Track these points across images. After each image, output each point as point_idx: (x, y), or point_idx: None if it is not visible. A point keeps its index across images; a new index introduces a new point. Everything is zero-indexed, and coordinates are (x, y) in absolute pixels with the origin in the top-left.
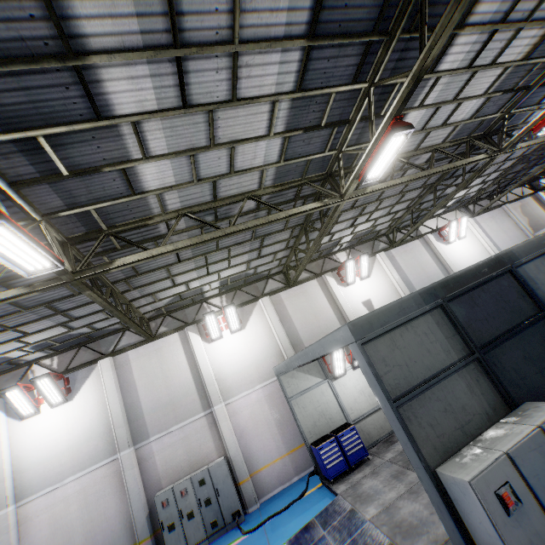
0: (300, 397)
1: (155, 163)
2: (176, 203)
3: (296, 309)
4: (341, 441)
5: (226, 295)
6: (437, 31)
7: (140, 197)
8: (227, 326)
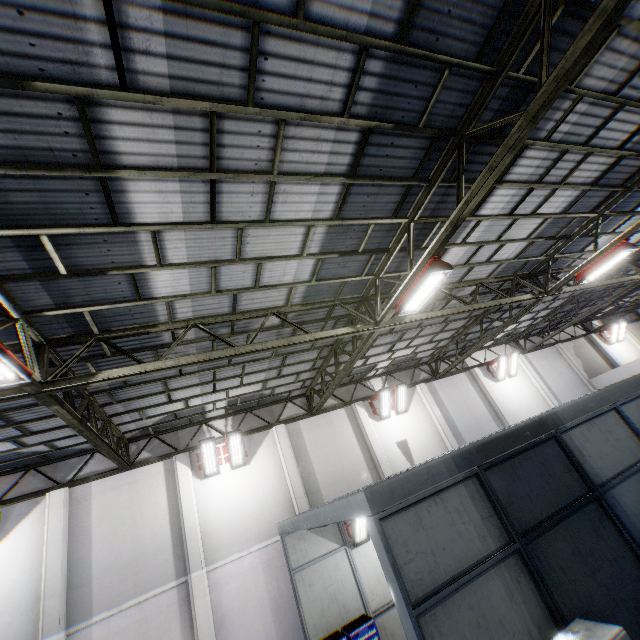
0: (307, 569)
1: (170, 271)
2: (188, 312)
3: (317, 444)
4: None
5: (234, 417)
6: (473, 189)
7: (146, 302)
8: (228, 458)
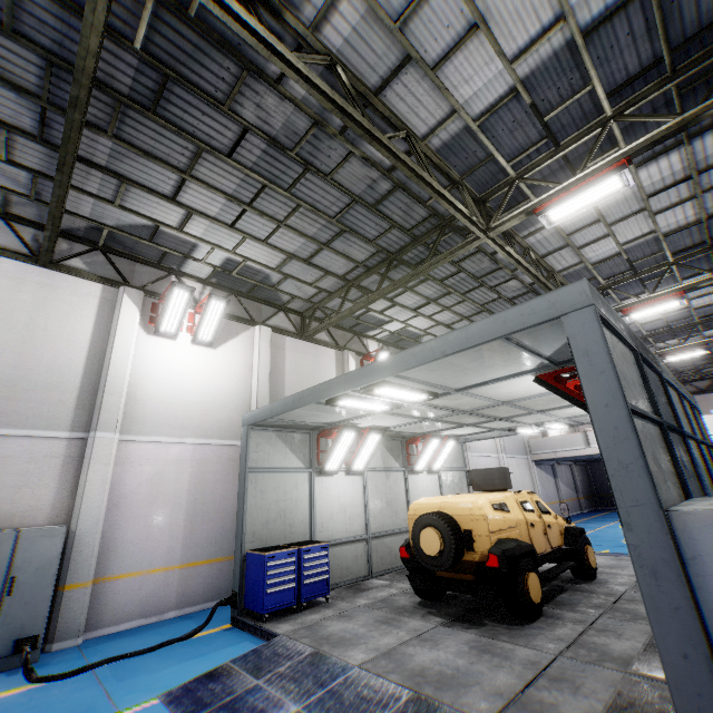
0: (264, 474)
1: None
2: (339, 37)
3: (296, 369)
4: (303, 559)
5: (214, 289)
6: None
7: None
8: (191, 329)
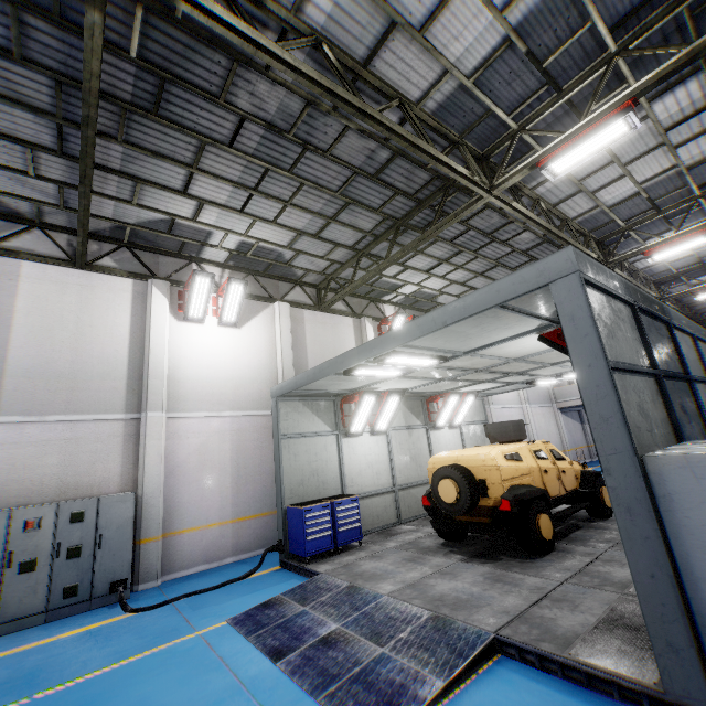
0: (295, 439)
1: None
2: (321, 15)
3: (317, 340)
4: (336, 511)
5: (232, 272)
6: None
7: None
8: (216, 312)
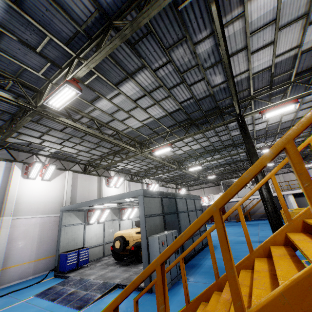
0: (68, 227)
1: (108, 102)
2: (95, 115)
3: (82, 185)
4: (80, 253)
5: (50, 158)
6: (189, 135)
7: (90, 105)
8: (41, 175)
